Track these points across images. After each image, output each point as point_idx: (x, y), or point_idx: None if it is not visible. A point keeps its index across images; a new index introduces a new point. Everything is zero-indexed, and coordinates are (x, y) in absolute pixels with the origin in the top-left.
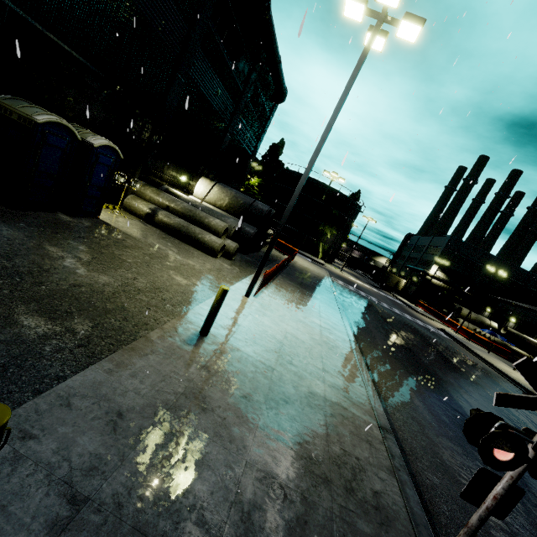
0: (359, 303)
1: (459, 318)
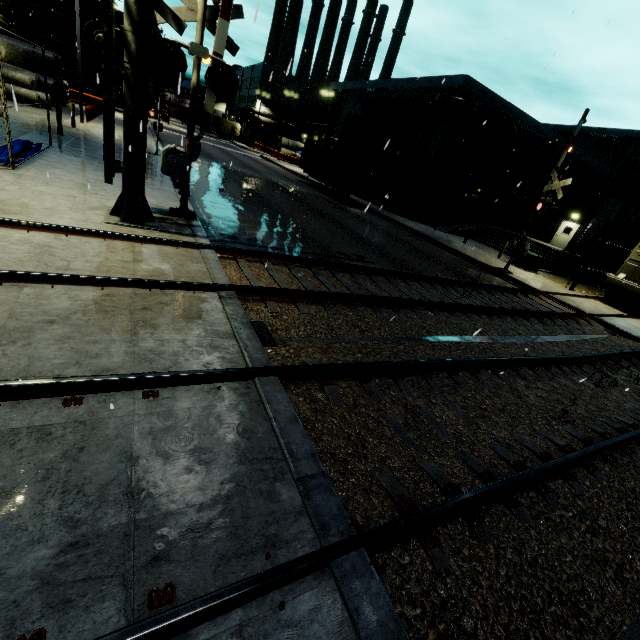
0: (178, 139)
1: (281, 148)
